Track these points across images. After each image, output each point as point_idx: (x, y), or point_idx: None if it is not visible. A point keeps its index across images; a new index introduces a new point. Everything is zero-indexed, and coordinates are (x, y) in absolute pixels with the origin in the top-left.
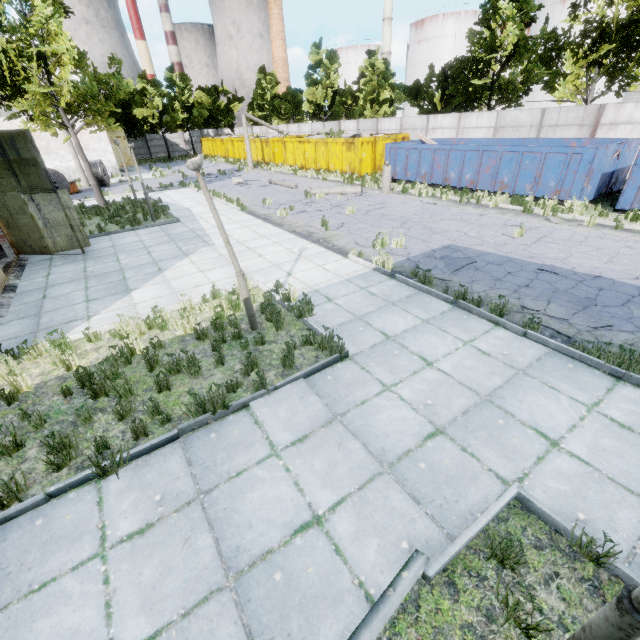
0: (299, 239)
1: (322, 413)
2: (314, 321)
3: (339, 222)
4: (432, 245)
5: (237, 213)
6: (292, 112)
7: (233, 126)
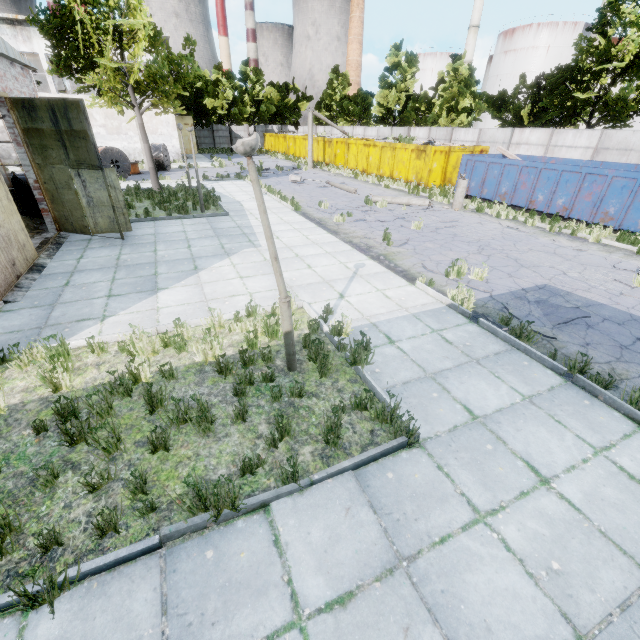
0: (356, 252)
1: (378, 548)
2: (370, 371)
3: (403, 237)
4: (521, 282)
5: (290, 213)
6: (359, 115)
7: (298, 124)
